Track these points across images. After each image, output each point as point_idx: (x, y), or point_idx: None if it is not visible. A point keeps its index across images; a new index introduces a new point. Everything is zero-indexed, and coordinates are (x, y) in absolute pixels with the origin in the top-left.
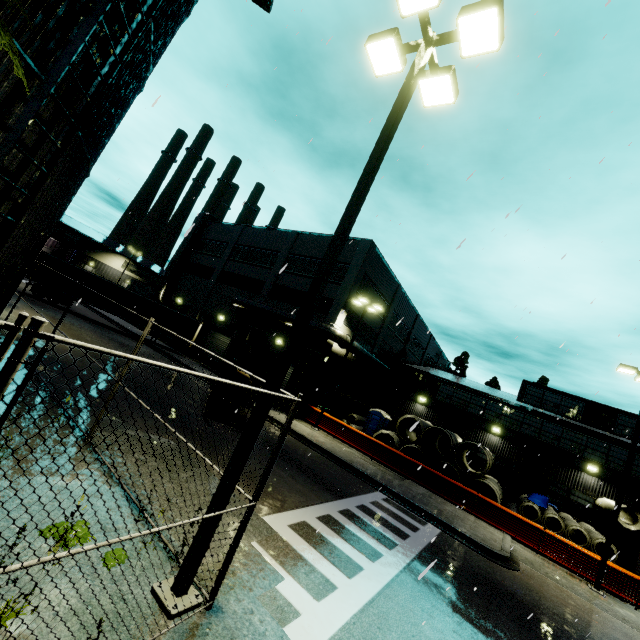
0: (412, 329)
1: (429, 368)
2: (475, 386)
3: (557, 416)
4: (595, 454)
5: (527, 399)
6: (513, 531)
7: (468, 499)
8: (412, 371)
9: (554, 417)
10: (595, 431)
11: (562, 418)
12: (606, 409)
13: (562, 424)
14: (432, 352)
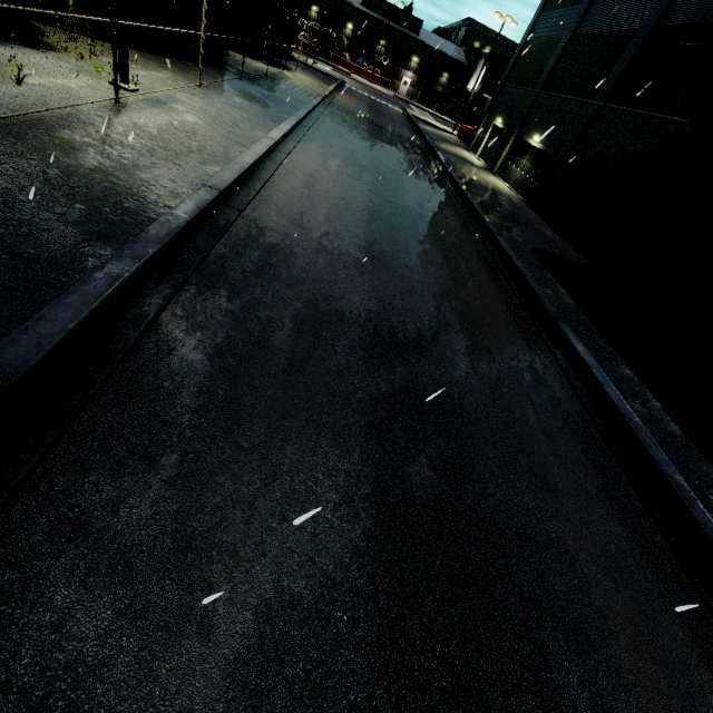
0: None
1: None
2: None
3: (375, 15)
4: (385, 36)
5: (365, 4)
6: (352, 70)
7: (339, 61)
8: None
9: (373, 17)
10: (387, 24)
11: (377, 17)
12: (395, 9)
13: (376, 21)
14: None
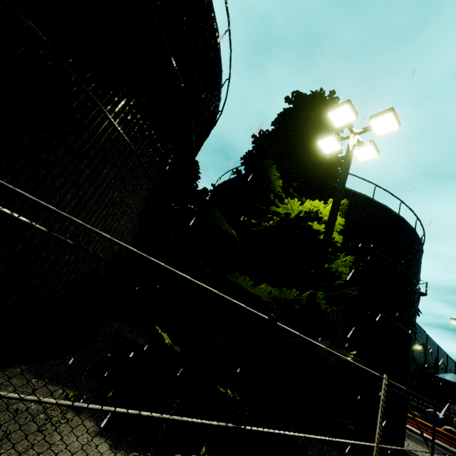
0: (426, 345)
1: (450, 375)
2: None
3: None
4: None
5: None
6: None
7: None
8: (444, 381)
9: None
10: None
11: None
12: None
13: None
14: (441, 357)
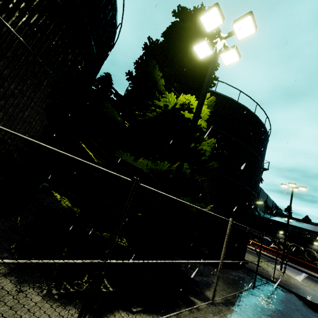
0: (266, 201)
1: (278, 217)
2: (302, 225)
3: None
4: None
5: None
6: None
7: (312, 268)
8: (274, 221)
9: None
10: None
11: None
12: None
13: None
14: (274, 208)
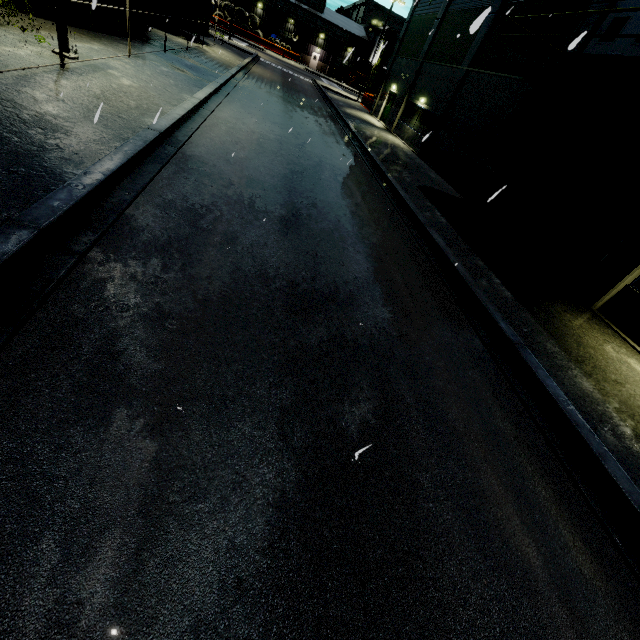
0: None
1: None
2: None
3: None
4: (293, 15)
5: None
6: (266, 46)
7: (253, 38)
8: None
9: None
10: (294, 3)
11: None
12: None
13: (284, 0)
14: None
